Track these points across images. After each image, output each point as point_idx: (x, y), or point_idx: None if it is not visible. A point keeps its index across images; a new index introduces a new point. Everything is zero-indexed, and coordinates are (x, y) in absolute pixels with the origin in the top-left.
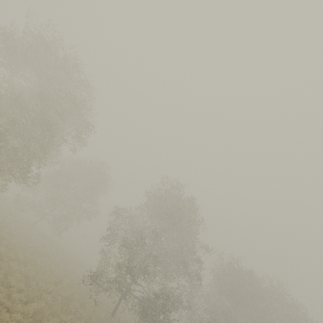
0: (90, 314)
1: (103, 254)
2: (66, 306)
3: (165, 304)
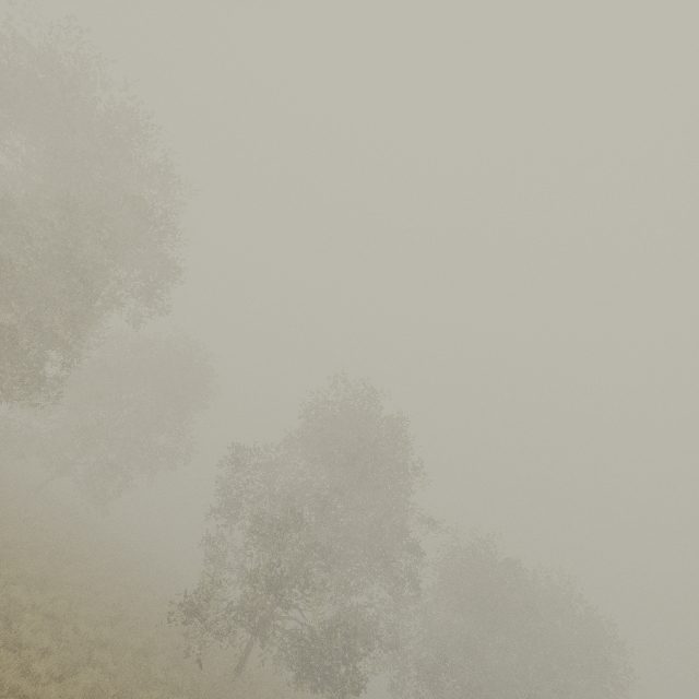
0: (193, 678)
1: (211, 547)
2: (142, 668)
3: (350, 643)
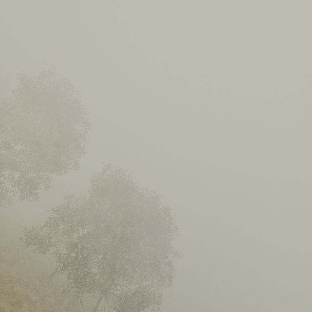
0: None
1: None
2: None
3: None
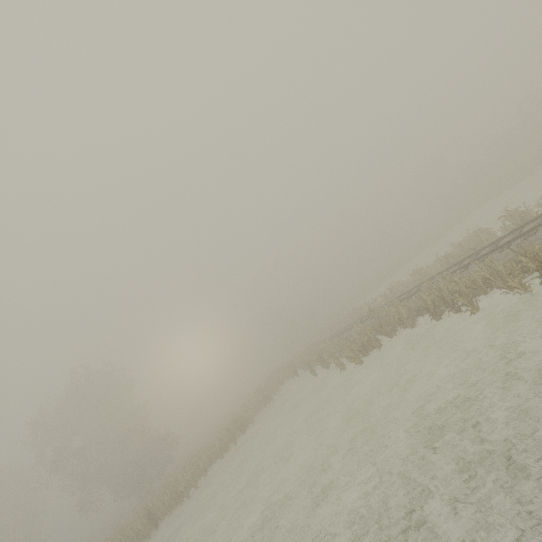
0: None
1: None
2: None
3: None
